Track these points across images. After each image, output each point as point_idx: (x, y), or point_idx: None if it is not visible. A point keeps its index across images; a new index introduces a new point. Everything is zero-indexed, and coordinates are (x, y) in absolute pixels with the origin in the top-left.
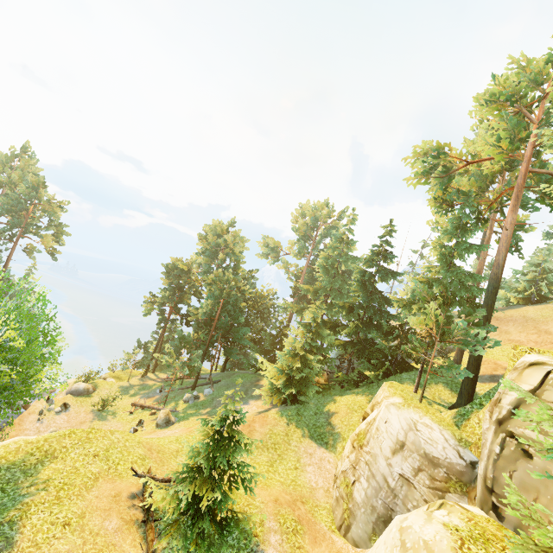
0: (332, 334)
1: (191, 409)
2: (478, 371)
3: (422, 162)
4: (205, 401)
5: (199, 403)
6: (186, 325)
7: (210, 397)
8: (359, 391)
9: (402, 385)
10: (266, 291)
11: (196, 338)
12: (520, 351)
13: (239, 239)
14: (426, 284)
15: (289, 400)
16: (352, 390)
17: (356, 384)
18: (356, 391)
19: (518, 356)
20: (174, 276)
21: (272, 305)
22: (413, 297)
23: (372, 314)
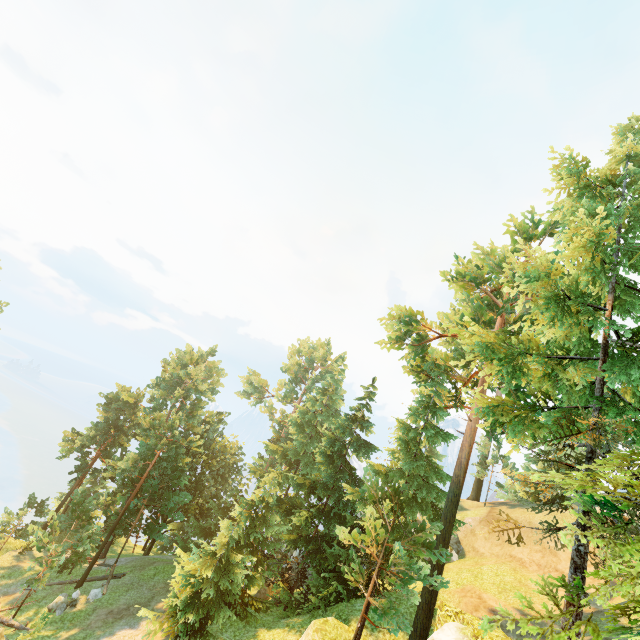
0: (288, 520)
1: (49, 628)
2: (429, 620)
3: (396, 325)
4: (80, 612)
5: (70, 615)
6: (110, 478)
7: (93, 604)
8: (296, 624)
9: (341, 626)
10: (229, 443)
11: (112, 501)
12: (445, 613)
13: (215, 372)
14: (384, 475)
15: (189, 630)
16: (289, 620)
17: (302, 606)
18: (292, 623)
19: (443, 622)
20: (114, 408)
21: (235, 462)
22: (362, 493)
23: (335, 501)
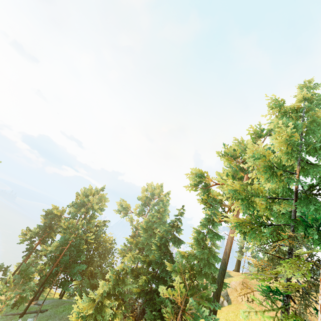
0: (136, 281)
1: None
2: None
3: (194, 178)
4: None
5: None
6: (44, 255)
7: None
8: None
9: None
10: (108, 237)
11: (44, 268)
12: None
13: (103, 199)
14: (186, 257)
15: None
16: None
17: None
18: None
19: None
20: (49, 217)
21: (111, 248)
22: (174, 267)
23: (161, 271)
